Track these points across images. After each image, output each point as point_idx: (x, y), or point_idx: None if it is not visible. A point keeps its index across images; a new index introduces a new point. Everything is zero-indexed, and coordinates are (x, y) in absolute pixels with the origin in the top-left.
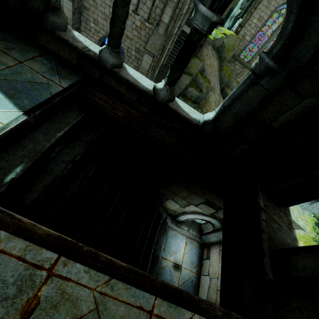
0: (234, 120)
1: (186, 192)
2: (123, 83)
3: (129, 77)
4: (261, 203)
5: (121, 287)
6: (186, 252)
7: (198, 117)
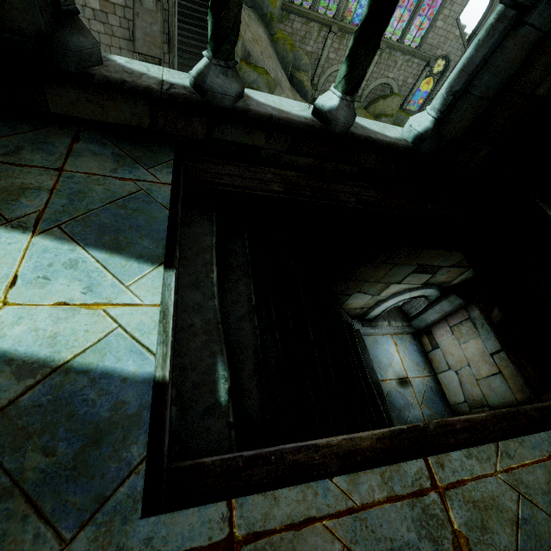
0: (474, 111)
1: (384, 269)
2: (257, 127)
3: (266, 108)
4: None
5: (515, 447)
6: (402, 356)
7: (398, 134)
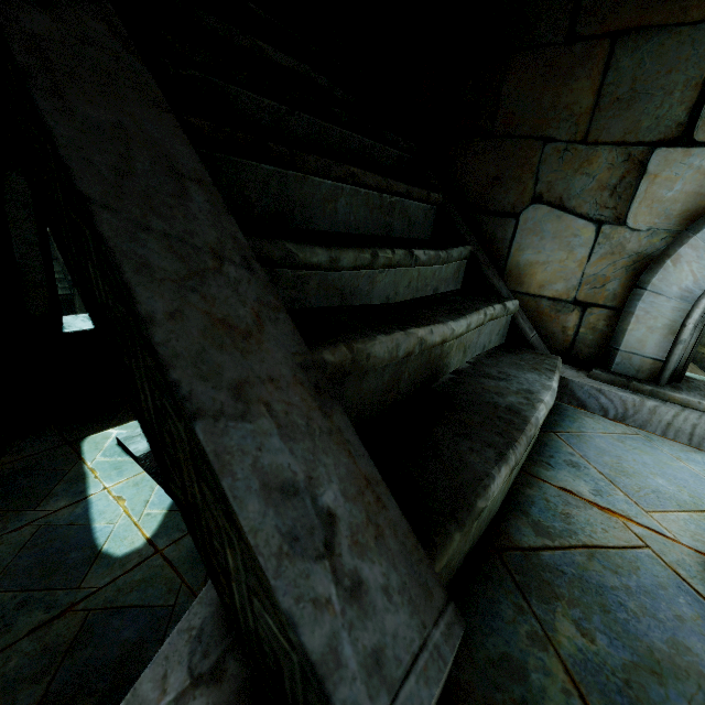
0: None
1: (582, 67)
2: None
3: None
4: None
5: None
6: None
7: None
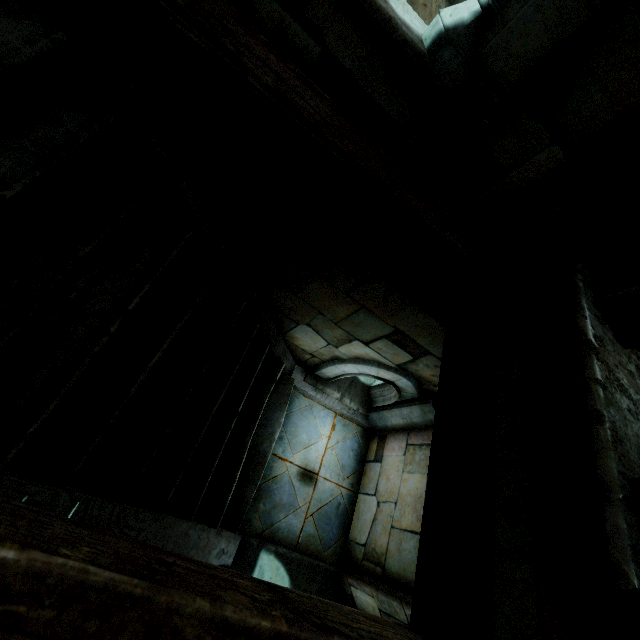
0: (555, 25)
1: (346, 305)
2: None
3: None
4: (588, 330)
5: None
6: (331, 445)
7: (418, 28)
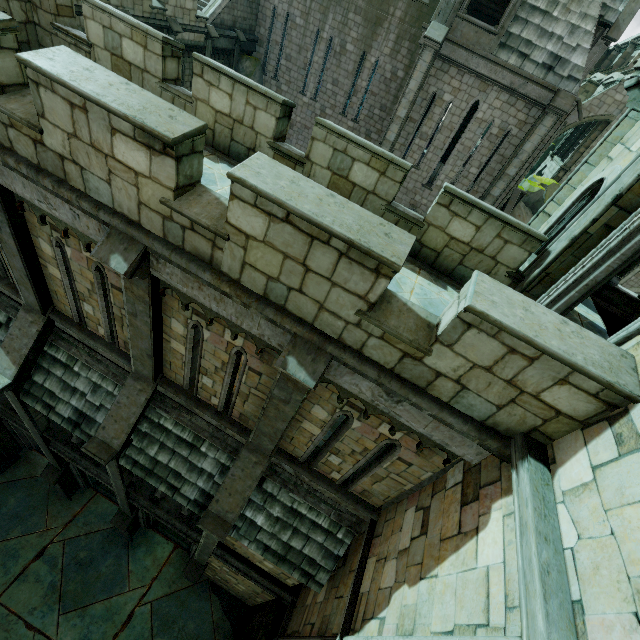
0: None
1: None
2: (617, 294)
3: (623, 290)
4: None
5: None
6: None
7: None
